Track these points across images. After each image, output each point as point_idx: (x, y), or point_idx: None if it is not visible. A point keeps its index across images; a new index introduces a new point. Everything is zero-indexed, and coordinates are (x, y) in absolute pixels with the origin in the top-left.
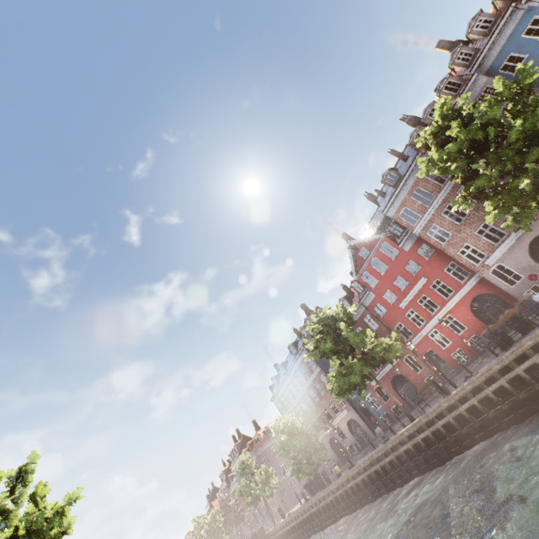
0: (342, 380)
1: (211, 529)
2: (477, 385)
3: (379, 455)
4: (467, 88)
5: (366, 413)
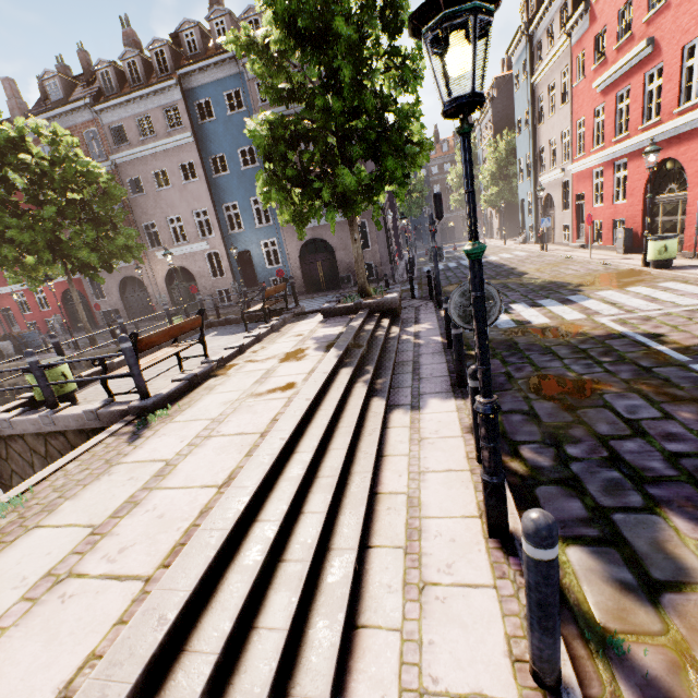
0: None
1: None
2: None
3: None
4: (162, 86)
5: None
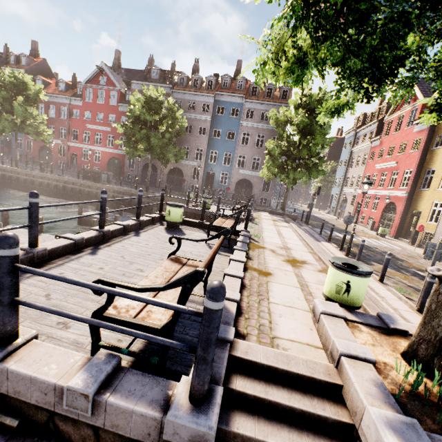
0: None
1: None
2: (54, 179)
3: None
4: (207, 95)
5: (9, 144)
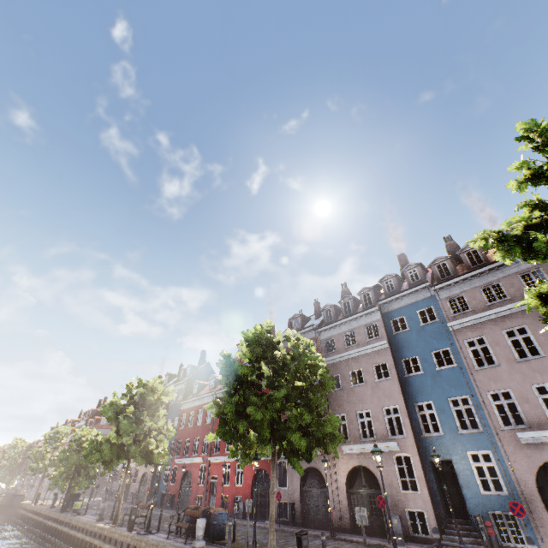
0: (94, 448)
1: (13, 459)
2: (132, 543)
3: (81, 525)
4: (366, 312)
5: (160, 478)
